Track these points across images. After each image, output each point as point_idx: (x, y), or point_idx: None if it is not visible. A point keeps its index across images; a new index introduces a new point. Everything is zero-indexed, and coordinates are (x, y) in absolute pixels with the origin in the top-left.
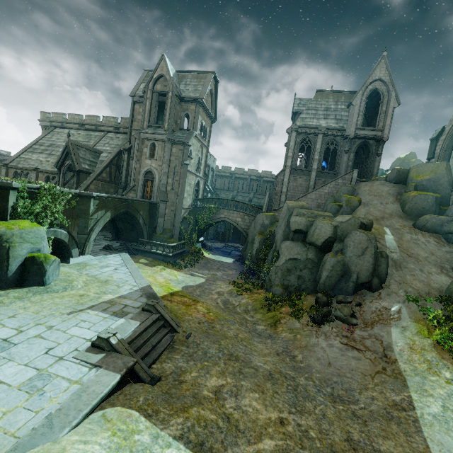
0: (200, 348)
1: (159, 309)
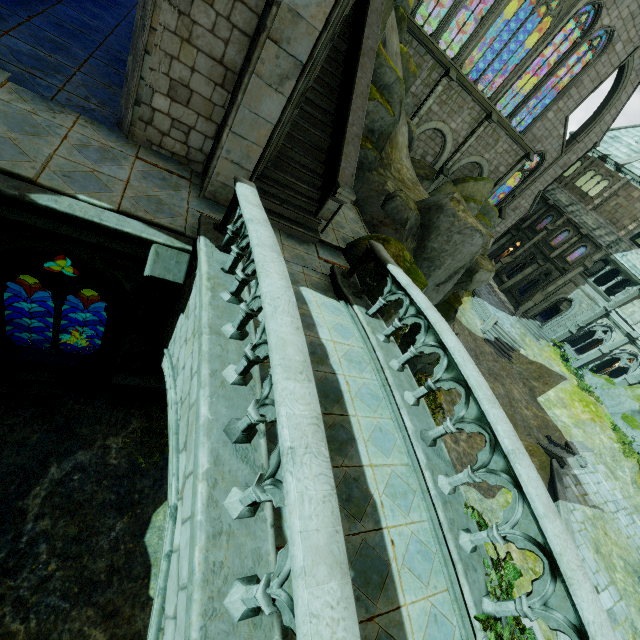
0: (524, 425)
1: (559, 454)
